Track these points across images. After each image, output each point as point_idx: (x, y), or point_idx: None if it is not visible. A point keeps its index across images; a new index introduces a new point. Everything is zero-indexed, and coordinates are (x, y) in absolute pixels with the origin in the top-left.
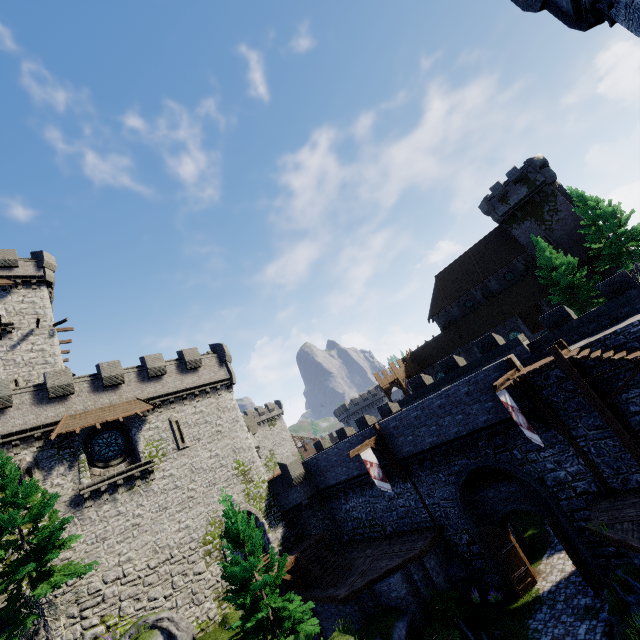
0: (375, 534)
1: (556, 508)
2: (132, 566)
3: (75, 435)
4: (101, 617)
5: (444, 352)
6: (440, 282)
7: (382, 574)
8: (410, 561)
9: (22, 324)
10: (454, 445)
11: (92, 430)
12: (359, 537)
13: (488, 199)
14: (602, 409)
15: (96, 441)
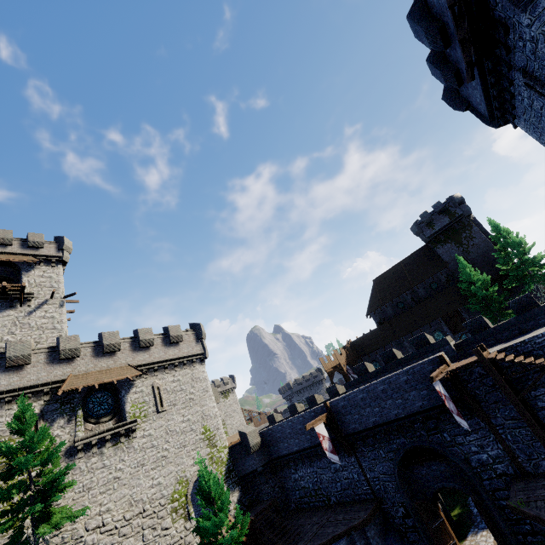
0: (320, 503)
1: (480, 487)
2: (110, 516)
3: (76, 393)
4: None
5: (379, 344)
6: (377, 285)
7: (329, 539)
8: (354, 529)
9: (39, 294)
10: (394, 425)
11: (89, 389)
12: (305, 506)
13: (418, 223)
14: (516, 402)
15: (91, 399)
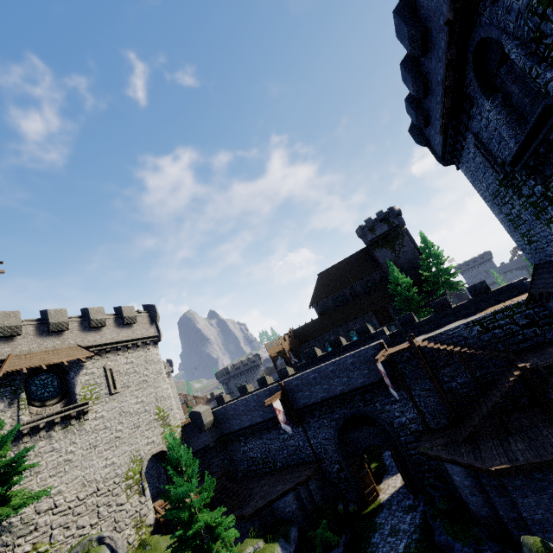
0: (266, 469)
1: (398, 442)
2: (62, 498)
3: (17, 374)
4: (33, 544)
5: (319, 332)
6: (321, 279)
7: (280, 495)
8: (300, 484)
9: None
10: (338, 399)
11: (31, 371)
12: (252, 473)
13: (362, 227)
14: (432, 378)
15: (33, 382)
